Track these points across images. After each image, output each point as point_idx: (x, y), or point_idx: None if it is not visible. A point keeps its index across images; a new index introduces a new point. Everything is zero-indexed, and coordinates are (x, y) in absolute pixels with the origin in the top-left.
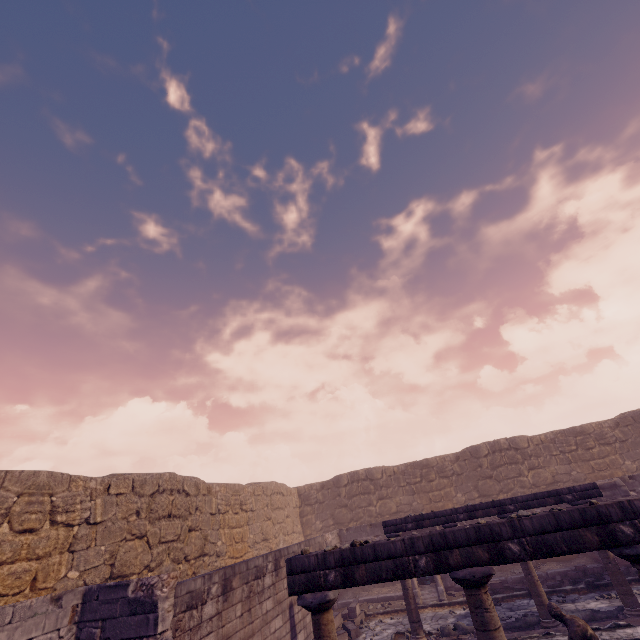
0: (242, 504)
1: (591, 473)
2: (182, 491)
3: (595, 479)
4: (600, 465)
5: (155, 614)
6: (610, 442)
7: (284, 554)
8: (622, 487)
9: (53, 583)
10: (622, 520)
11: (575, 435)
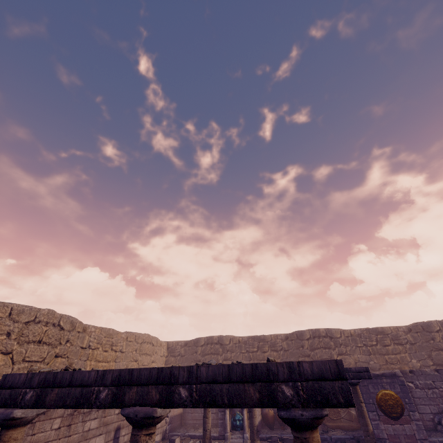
0: (113, 345)
1: (385, 365)
2: (57, 325)
3: (387, 370)
4: (392, 359)
5: None
6: (402, 343)
7: None
8: (400, 377)
9: None
10: (286, 380)
11: (377, 333)
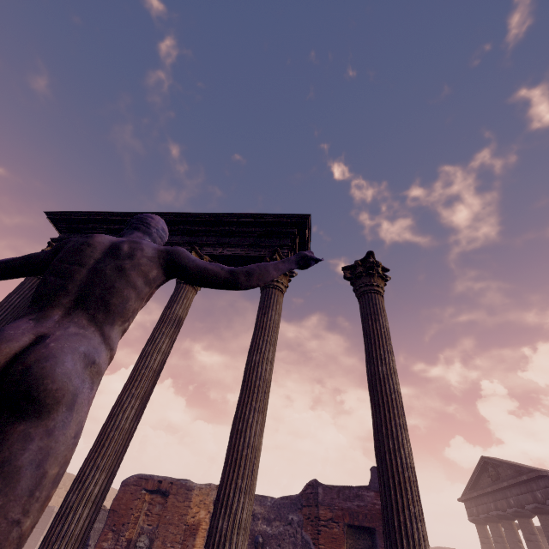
0: None
1: None
2: None
3: None
4: None
5: None
6: None
7: None
8: None
9: None
10: None
11: None
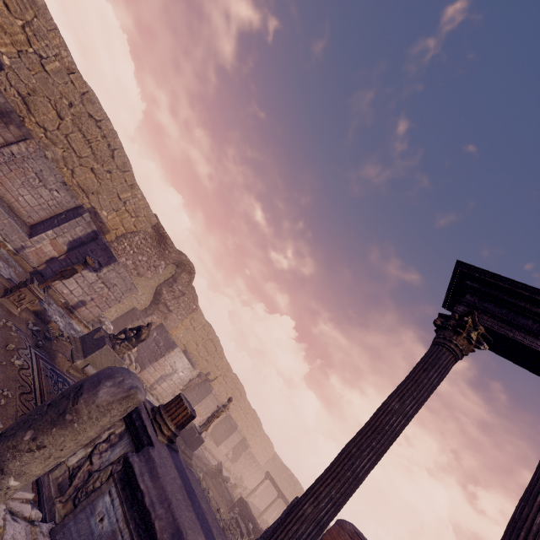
0: (262, 439)
1: None
2: (258, 425)
3: None
4: None
5: (246, 449)
6: None
7: (260, 465)
8: None
9: (238, 423)
10: None
11: None
